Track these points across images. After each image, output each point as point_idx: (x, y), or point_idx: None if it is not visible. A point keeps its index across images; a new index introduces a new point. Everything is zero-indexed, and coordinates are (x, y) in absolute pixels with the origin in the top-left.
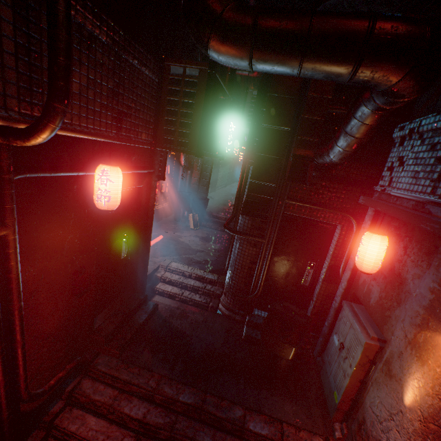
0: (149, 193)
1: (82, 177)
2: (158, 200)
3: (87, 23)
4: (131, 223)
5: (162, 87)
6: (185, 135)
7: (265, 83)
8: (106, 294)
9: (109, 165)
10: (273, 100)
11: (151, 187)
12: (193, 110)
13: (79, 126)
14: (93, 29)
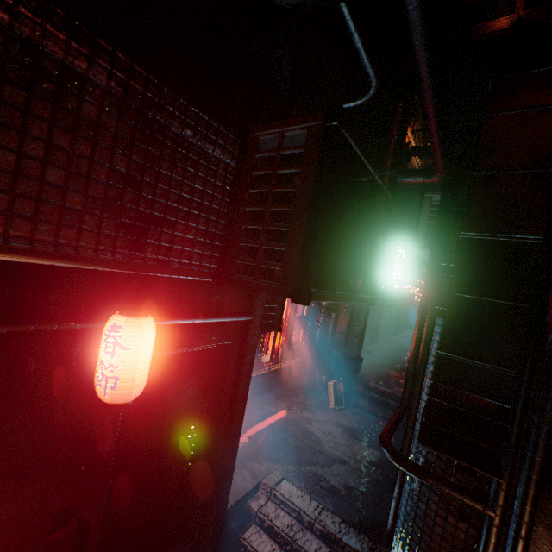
0: (241, 355)
1: (96, 331)
2: (285, 353)
3: (49, 44)
4: (207, 405)
5: (241, 175)
6: (280, 256)
7: (457, 174)
8: (135, 548)
9: (125, 314)
10: (484, 184)
11: (247, 344)
12: (293, 205)
13: (5, 236)
14: (69, 58)
